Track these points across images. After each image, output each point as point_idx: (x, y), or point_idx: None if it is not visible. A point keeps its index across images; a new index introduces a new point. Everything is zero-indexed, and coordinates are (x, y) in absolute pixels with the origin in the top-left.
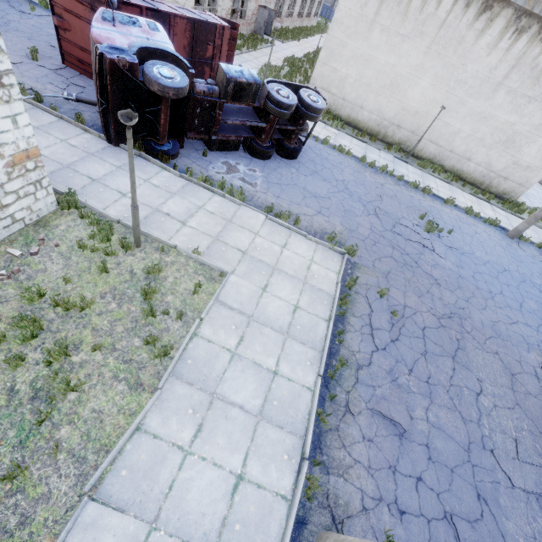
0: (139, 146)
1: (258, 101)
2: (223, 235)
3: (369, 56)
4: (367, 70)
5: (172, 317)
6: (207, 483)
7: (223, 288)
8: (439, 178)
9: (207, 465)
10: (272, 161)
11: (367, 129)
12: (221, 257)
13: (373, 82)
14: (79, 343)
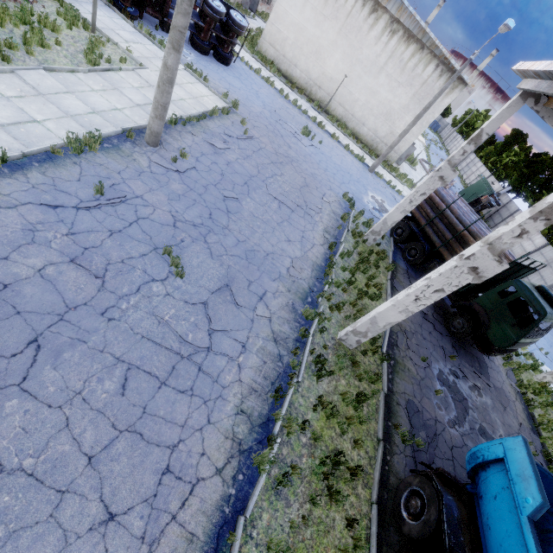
0: (110, 0)
1: (200, 5)
2: (152, 59)
3: (303, 26)
4: (301, 37)
5: (104, 61)
6: (101, 101)
7: (140, 69)
8: (339, 130)
9: (103, 98)
10: (207, 57)
11: (299, 85)
12: (145, 64)
13: (305, 47)
14: (48, 39)
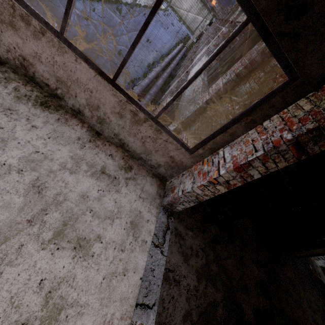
0: None
1: None
2: None
3: None
4: None
5: None
6: None
7: None
8: (184, 24)
9: None
10: None
11: (174, 10)
12: None
13: None
14: None
